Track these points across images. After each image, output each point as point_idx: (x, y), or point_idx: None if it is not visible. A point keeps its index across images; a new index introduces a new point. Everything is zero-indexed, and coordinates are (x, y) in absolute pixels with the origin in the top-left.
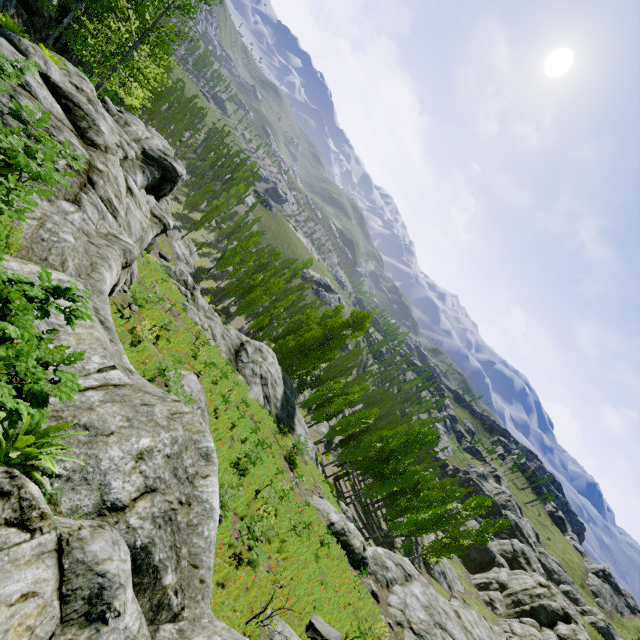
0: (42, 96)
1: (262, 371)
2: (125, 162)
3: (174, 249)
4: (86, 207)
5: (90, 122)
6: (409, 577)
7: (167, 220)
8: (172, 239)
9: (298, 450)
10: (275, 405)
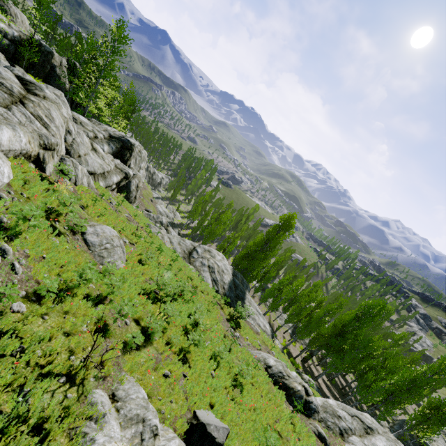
0: (5, 74)
1: (209, 263)
2: (96, 139)
3: (157, 209)
4: (15, 112)
5: (38, 88)
6: (369, 430)
7: (127, 170)
8: (156, 204)
9: (239, 314)
10: (222, 286)
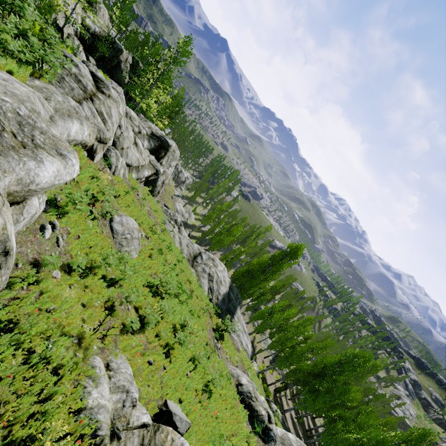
0: (83, 71)
1: (210, 271)
2: (139, 134)
3: (175, 206)
4: (84, 107)
5: (105, 86)
6: None
7: (159, 168)
8: (176, 201)
9: (226, 327)
10: (217, 296)
